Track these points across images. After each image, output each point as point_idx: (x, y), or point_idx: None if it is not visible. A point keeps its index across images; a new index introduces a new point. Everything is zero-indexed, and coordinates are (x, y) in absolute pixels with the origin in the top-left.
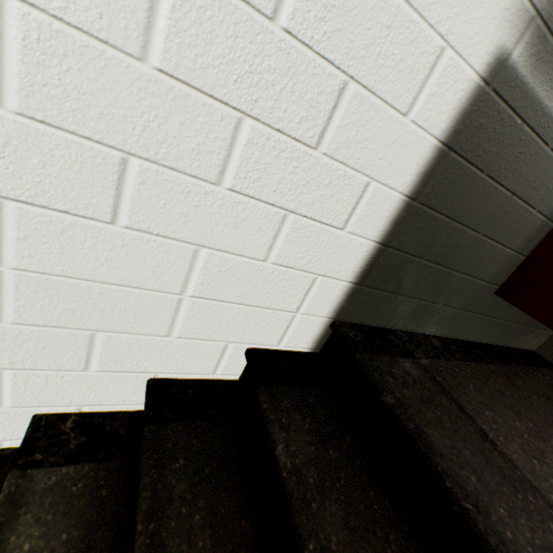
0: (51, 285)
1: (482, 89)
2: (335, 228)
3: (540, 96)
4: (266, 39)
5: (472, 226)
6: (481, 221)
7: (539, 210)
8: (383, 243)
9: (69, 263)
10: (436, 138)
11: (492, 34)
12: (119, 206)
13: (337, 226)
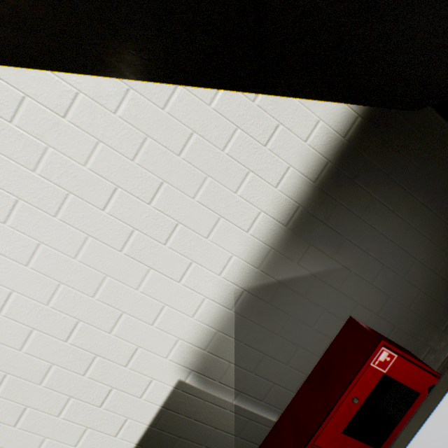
0: None
1: (176, 390)
2: (112, 435)
3: (210, 392)
4: (81, 379)
5: (196, 441)
6: (201, 439)
7: (241, 436)
8: (140, 444)
9: None
10: (159, 404)
11: (174, 375)
12: (19, 420)
13: (113, 434)
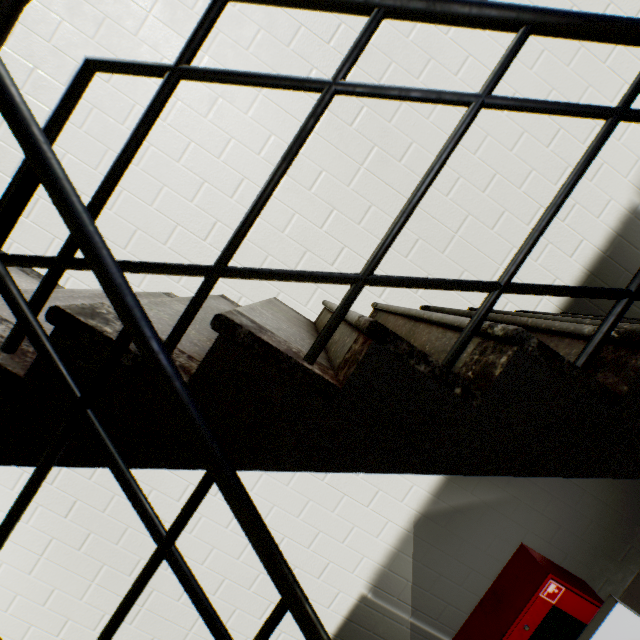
0: (199, 639)
1: (359, 603)
2: None
3: (388, 607)
4: None
5: None
6: None
7: None
8: None
9: (208, 633)
10: (343, 615)
11: (358, 589)
12: (229, 620)
13: None
